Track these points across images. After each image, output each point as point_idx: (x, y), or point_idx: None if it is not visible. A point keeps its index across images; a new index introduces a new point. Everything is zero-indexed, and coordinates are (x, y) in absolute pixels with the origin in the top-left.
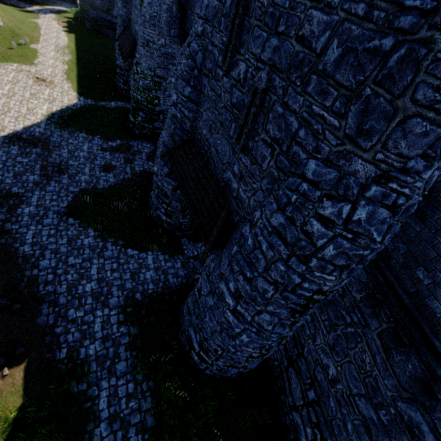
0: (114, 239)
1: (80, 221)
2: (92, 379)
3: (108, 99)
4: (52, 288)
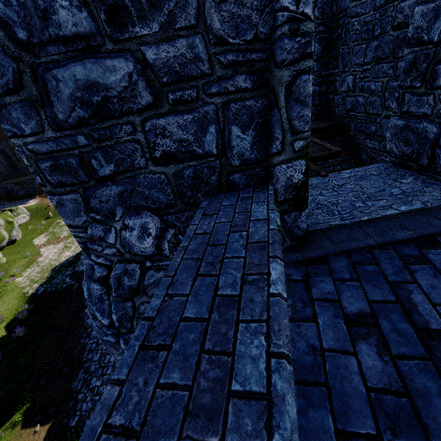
0: None
1: None
2: None
3: None
4: (90, 355)
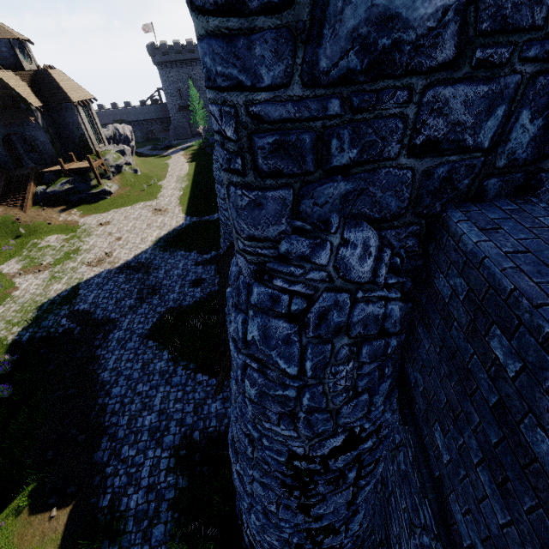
0: (186, 362)
1: (158, 343)
2: (125, 542)
3: (212, 212)
4: (115, 419)
